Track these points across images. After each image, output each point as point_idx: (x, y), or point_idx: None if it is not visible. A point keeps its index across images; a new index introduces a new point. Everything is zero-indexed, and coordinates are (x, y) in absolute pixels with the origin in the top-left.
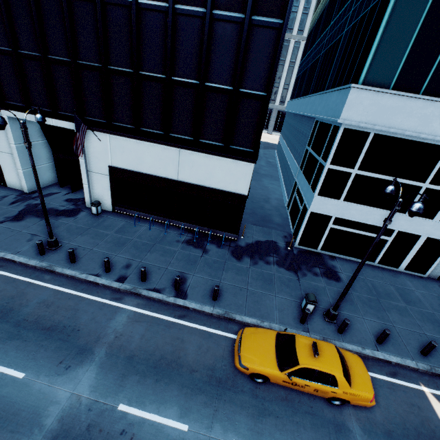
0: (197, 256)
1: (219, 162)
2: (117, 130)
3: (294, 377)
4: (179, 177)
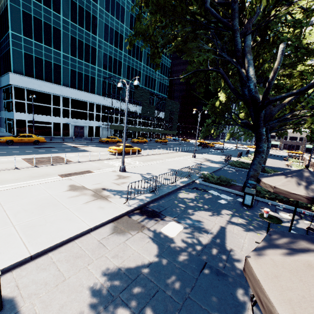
0: None
1: None
2: None
3: (21, 138)
4: None
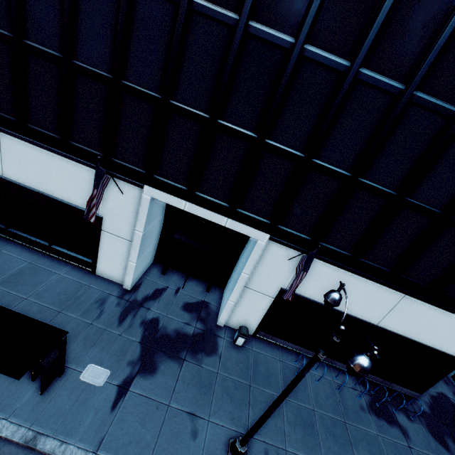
0: (406, 449)
1: (452, 320)
2: (326, 255)
3: None
4: (382, 322)
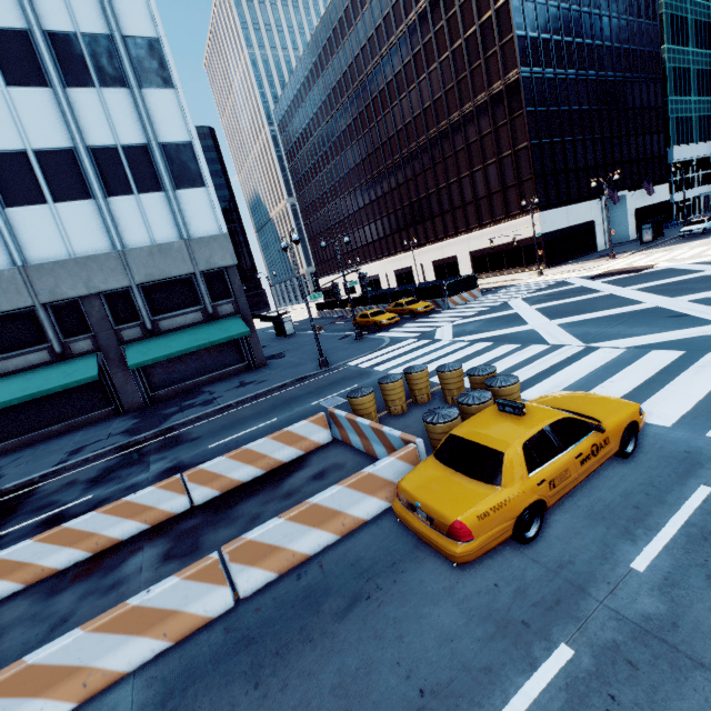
0: None
1: (661, 188)
2: (637, 187)
3: None
4: (653, 202)
